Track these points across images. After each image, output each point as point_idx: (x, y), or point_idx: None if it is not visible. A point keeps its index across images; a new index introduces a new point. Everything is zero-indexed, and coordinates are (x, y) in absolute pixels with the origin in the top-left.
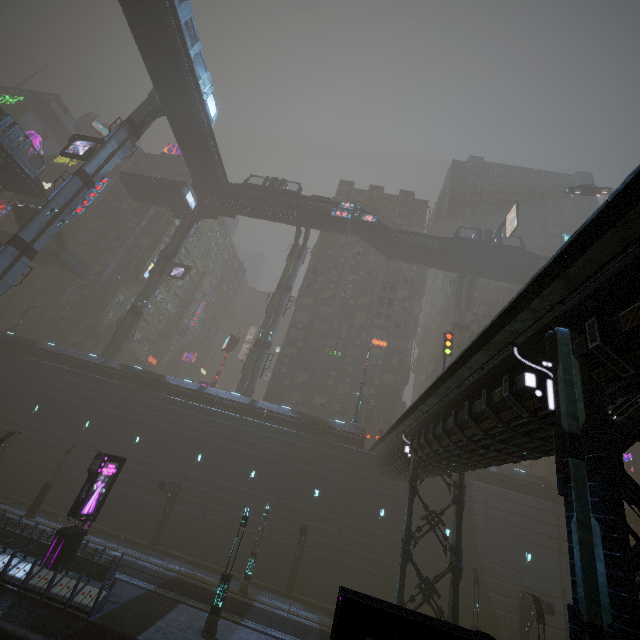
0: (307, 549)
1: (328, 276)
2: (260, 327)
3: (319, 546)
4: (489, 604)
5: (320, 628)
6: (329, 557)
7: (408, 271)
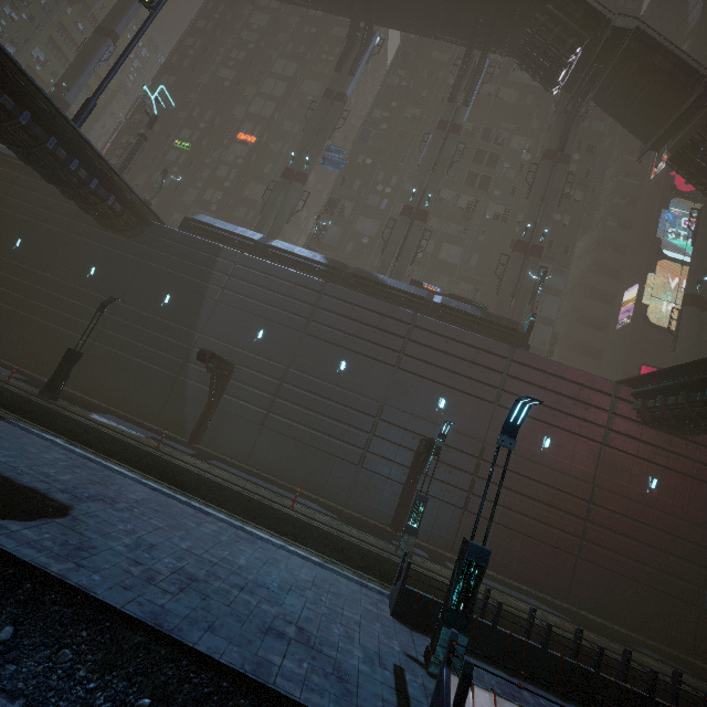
0: None
1: (213, 55)
2: (58, 81)
3: None
4: (184, 374)
5: None
6: (7, 308)
7: (326, 54)
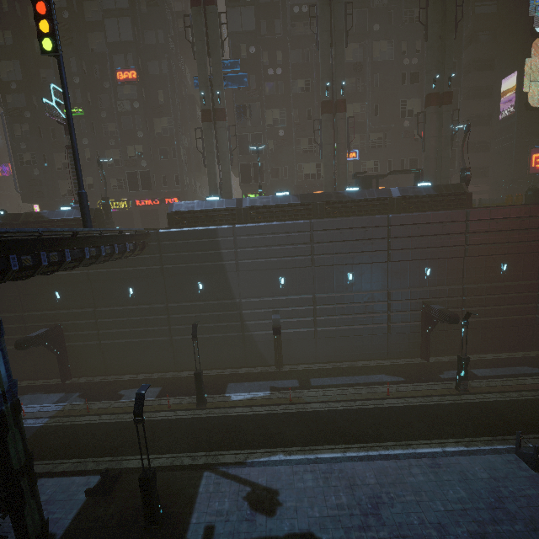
0: (69, 345)
1: None
2: None
3: (79, 339)
4: (246, 331)
5: (43, 425)
6: (92, 344)
7: None
